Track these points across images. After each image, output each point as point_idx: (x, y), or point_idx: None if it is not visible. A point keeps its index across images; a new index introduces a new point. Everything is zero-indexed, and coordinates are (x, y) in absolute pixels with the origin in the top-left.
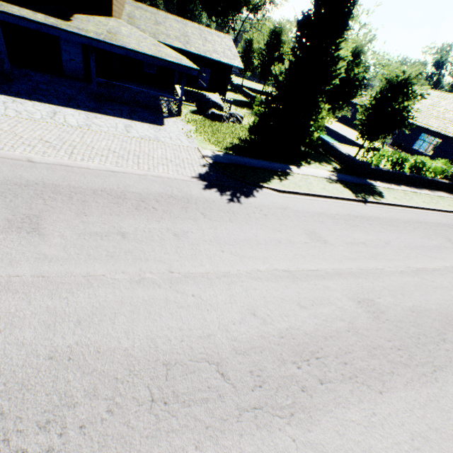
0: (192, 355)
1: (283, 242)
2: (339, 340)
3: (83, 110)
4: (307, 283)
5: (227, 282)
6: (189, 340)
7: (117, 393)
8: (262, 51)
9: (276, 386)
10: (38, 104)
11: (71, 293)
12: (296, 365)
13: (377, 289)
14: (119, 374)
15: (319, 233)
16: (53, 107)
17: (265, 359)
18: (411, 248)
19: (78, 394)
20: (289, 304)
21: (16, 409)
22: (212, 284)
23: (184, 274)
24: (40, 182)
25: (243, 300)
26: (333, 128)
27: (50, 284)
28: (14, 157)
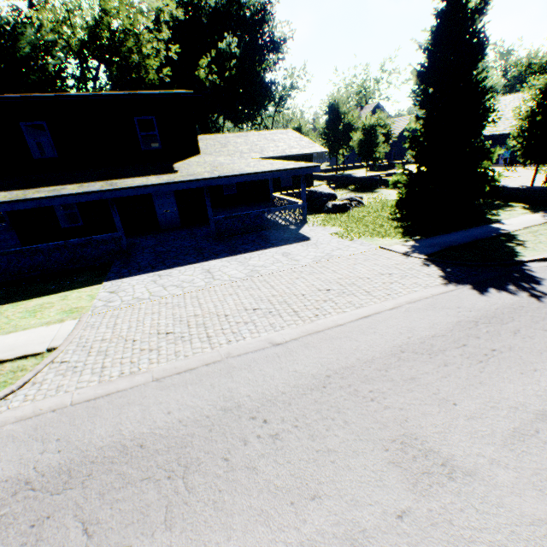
0: None
1: None
2: None
3: (224, 256)
4: None
5: None
6: None
7: None
8: (323, 130)
9: None
10: (182, 269)
11: None
12: None
13: None
14: None
15: None
16: (197, 265)
17: None
18: None
19: None
20: None
21: None
22: None
23: None
24: (328, 372)
25: None
26: None
27: None
28: (253, 347)
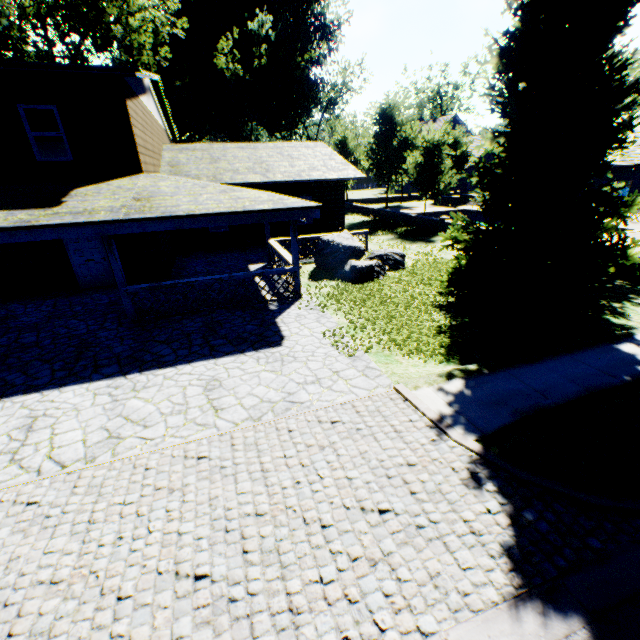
0: None
1: None
2: None
3: (106, 373)
4: None
5: None
6: None
7: None
8: (371, 146)
9: None
10: None
11: None
12: None
13: None
14: None
15: None
16: (32, 399)
17: None
18: None
19: None
20: None
21: None
22: None
23: None
24: None
25: None
26: None
27: None
28: None
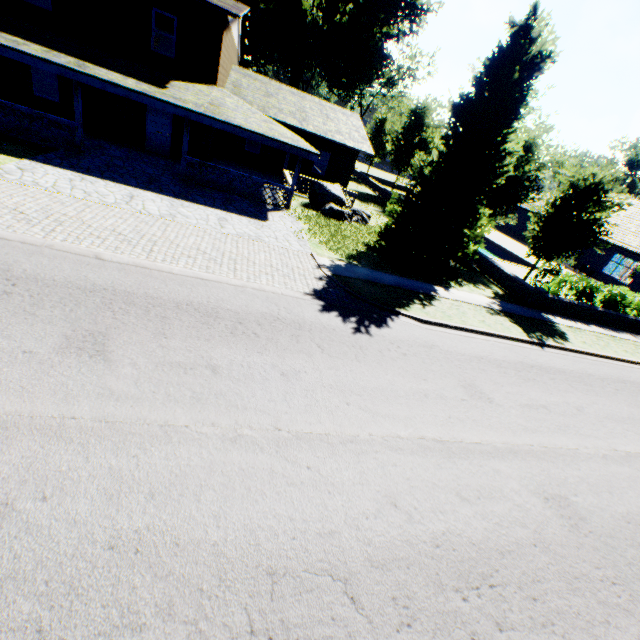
0: (308, 563)
1: (431, 396)
2: (522, 559)
3: (167, 194)
4: (469, 462)
5: (355, 451)
6: (303, 537)
7: (201, 615)
8: (398, 134)
9: (432, 628)
10: (112, 184)
11: (142, 449)
12: (460, 595)
13: (571, 481)
14: (204, 583)
15: (481, 386)
16: (130, 189)
17: (414, 580)
18: (615, 420)
19: (147, 610)
20: (444, 492)
21: (60, 625)
22: (335, 453)
23: (295, 433)
24: (110, 288)
25: (378, 481)
26: (490, 237)
27: (115, 434)
28: (79, 251)
